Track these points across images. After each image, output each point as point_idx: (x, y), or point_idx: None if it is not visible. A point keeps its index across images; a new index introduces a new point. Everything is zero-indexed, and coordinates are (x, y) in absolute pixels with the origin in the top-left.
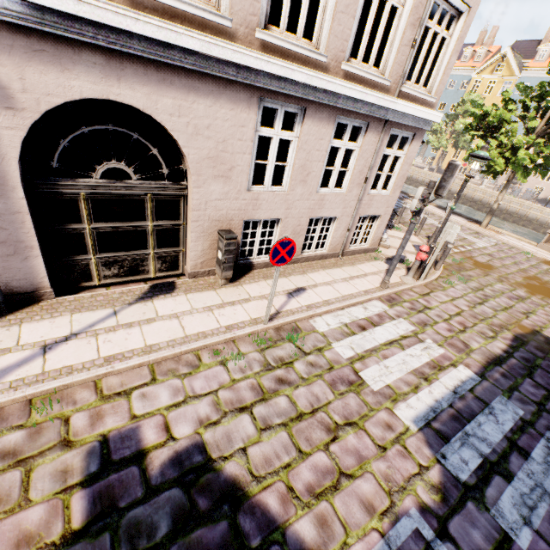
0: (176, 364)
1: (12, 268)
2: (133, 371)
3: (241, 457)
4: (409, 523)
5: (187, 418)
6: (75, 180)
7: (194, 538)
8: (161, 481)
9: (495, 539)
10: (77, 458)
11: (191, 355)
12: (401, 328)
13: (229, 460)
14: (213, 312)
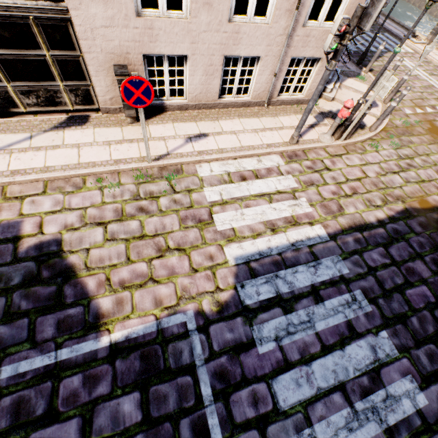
0: (65, 184)
1: None
2: (32, 184)
3: (84, 254)
4: (182, 318)
5: (57, 222)
6: None
7: (32, 290)
8: (25, 256)
9: (242, 342)
10: None
11: (79, 179)
12: (283, 184)
13: (74, 253)
14: (110, 146)
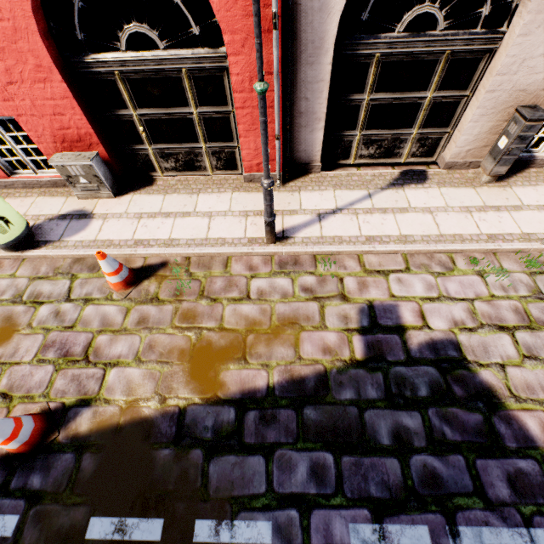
0: (428, 261)
1: (300, 139)
2: (388, 256)
3: (498, 371)
4: None
5: (441, 314)
6: (376, 37)
7: (450, 412)
8: (419, 357)
9: None
10: (352, 311)
11: (443, 256)
12: None
13: (484, 368)
14: (471, 214)
